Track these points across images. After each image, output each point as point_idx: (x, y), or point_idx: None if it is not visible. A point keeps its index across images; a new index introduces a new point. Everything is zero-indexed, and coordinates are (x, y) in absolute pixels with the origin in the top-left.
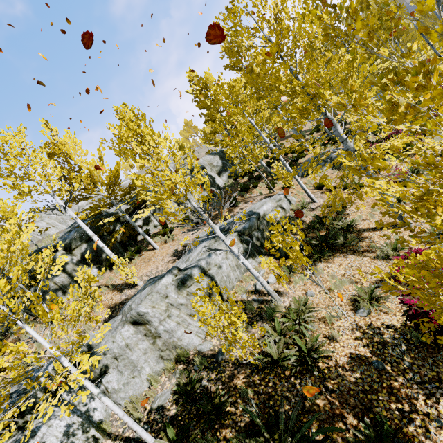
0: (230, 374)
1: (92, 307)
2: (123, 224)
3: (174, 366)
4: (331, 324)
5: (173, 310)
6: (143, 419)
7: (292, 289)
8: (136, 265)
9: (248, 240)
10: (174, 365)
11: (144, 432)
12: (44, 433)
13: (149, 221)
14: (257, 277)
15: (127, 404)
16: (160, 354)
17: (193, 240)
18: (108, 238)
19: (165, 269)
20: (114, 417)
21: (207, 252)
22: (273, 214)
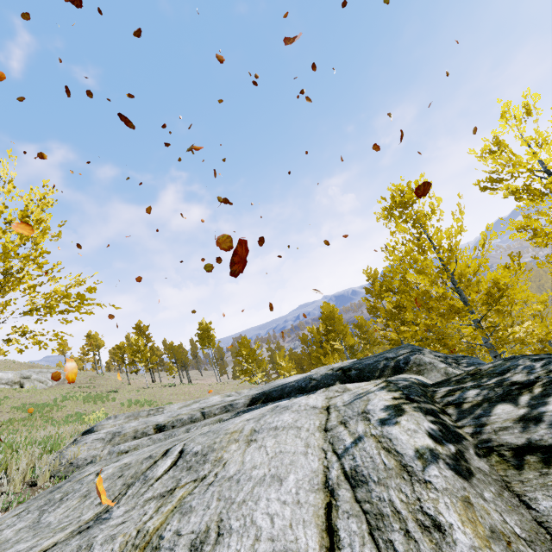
0: None
1: None
2: None
3: None
4: None
5: None
6: None
7: None
8: None
9: None
10: None
11: None
12: None
13: None
14: None
15: None
16: None
17: None
18: None
19: None
20: None
21: None
22: None
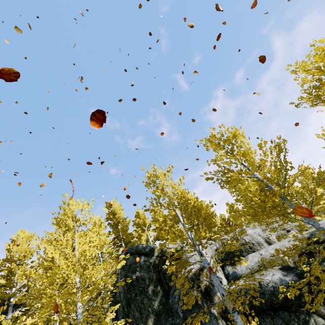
0: None
1: None
2: None
3: None
4: None
5: None
6: None
7: None
8: None
9: None
10: None
11: None
12: None
13: None
14: None
15: None
16: None
17: None
18: None
19: None
20: None
21: None
22: None
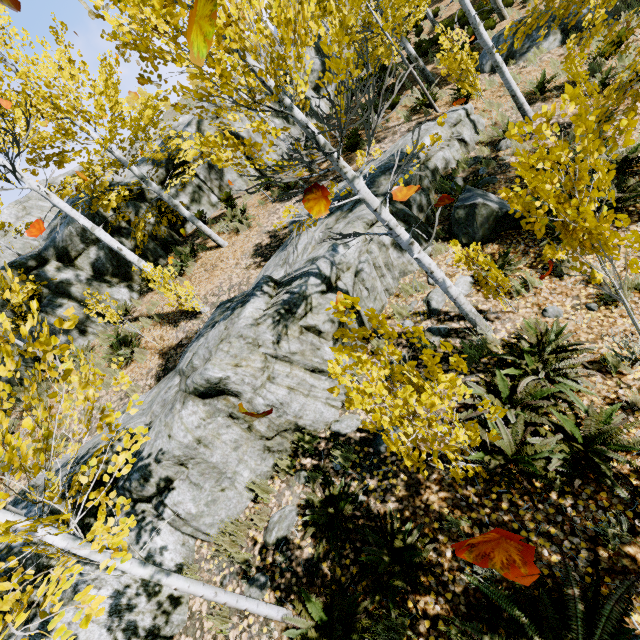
0: (409, 480)
1: (132, 355)
2: (154, 205)
3: (294, 461)
4: (617, 375)
5: (277, 366)
6: (254, 561)
7: (509, 305)
8: (193, 277)
9: (405, 212)
10: (294, 458)
11: (262, 607)
12: (70, 622)
13: (201, 195)
14: (448, 287)
15: (220, 539)
16: (265, 444)
17: (287, 224)
18: (132, 233)
19: (244, 281)
20: (201, 553)
21: (324, 244)
22: (443, 155)
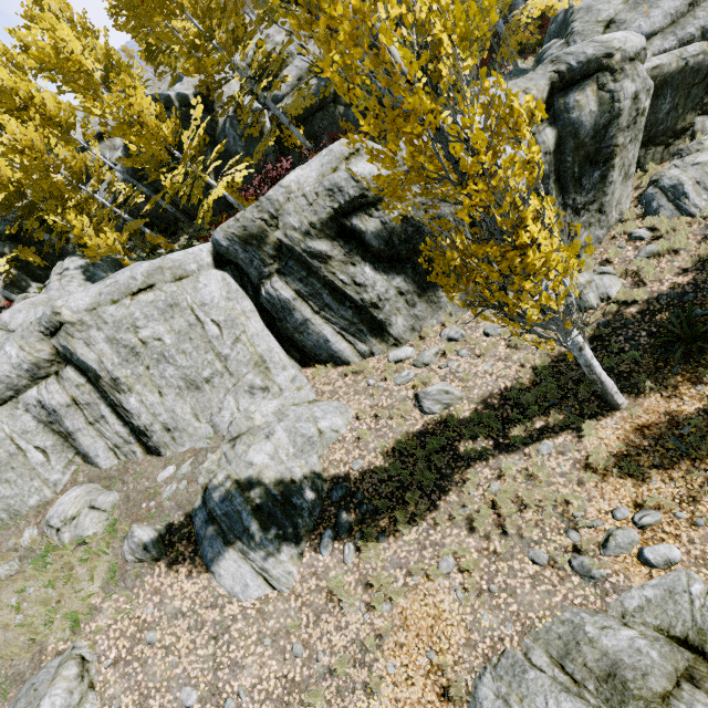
0: None
1: None
2: None
3: None
4: None
5: None
6: None
7: None
8: None
9: None
10: None
11: None
12: None
13: None
14: None
15: None
16: None
17: None
18: None
19: None
20: None
21: None
22: None
